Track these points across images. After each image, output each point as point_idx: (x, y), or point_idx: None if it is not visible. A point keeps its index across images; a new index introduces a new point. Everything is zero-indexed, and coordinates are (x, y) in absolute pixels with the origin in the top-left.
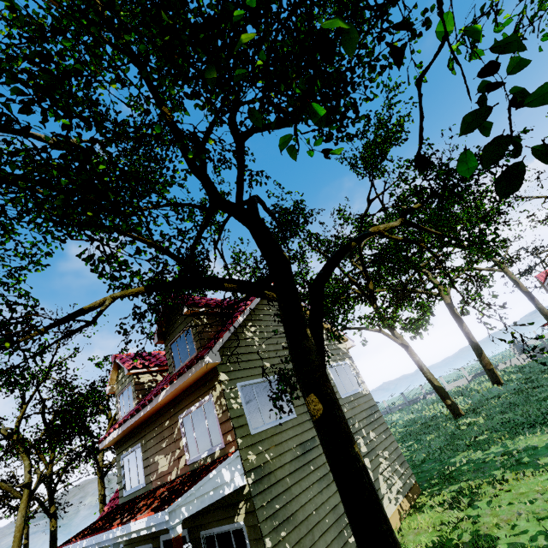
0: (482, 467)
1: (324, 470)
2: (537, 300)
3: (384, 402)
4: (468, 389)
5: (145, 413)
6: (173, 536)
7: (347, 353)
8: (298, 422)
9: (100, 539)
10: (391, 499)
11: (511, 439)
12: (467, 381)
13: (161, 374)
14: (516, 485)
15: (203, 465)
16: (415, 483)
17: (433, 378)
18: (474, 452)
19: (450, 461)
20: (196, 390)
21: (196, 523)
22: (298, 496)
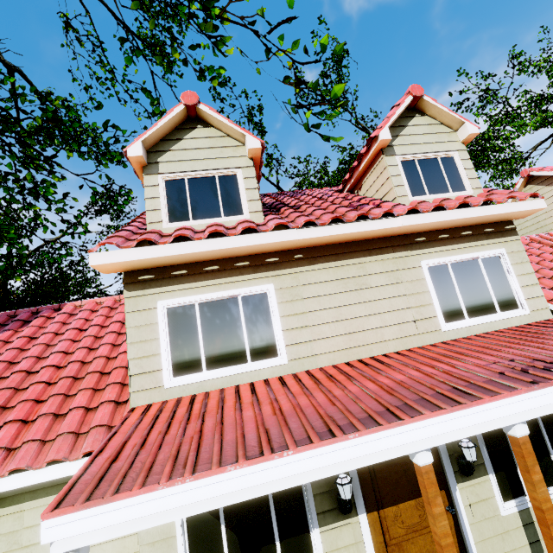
0: None
1: None
2: None
3: None
4: None
5: None
6: None
7: None
8: None
9: None
10: None
11: None
12: None
13: None
14: None
15: None
16: None
17: None
18: None
19: None
20: None
21: None
22: None
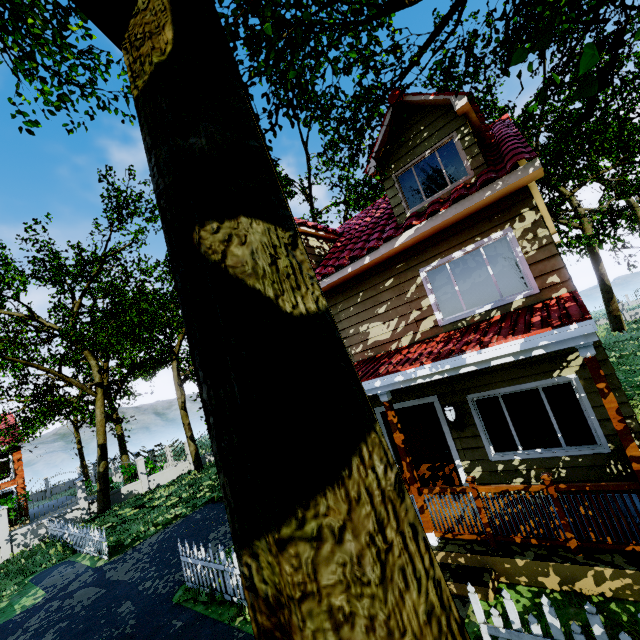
0: None
1: None
2: None
3: None
4: None
5: (357, 268)
6: (589, 355)
7: None
8: None
9: (365, 387)
10: None
11: None
12: None
13: (326, 243)
14: None
15: (482, 321)
16: None
17: None
18: None
19: (637, 379)
20: (467, 229)
21: (458, 388)
22: None
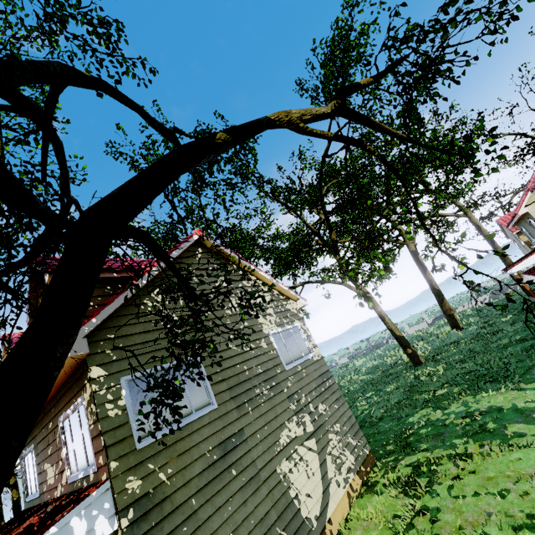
0: (442, 433)
1: (252, 471)
2: (497, 244)
3: (349, 348)
4: (428, 333)
5: None
6: None
7: (297, 314)
8: (219, 414)
9: None
10: (340, 482)
11: (473, 396)
12: (427, 325)
13: None
14: (482, 463)
15: (79, 489)
16: (369, 453)
17: (395, 329)
18: (433, 410)
19: (408, 421)
20: (70, 389)
21: None
22: (208, 520)
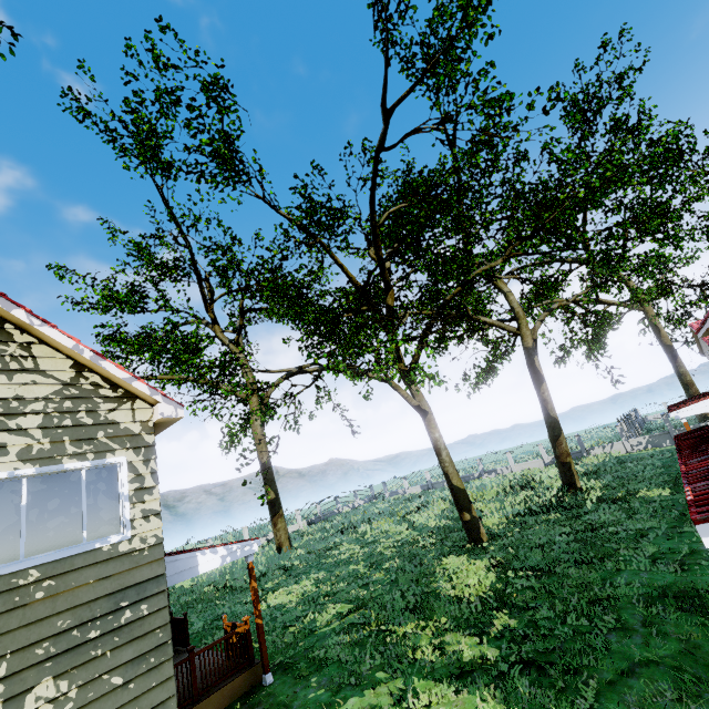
0: None
1: None
2: (680, 361)
3: (426, 473)
4: (533, 481)
5: None
6: None
7: (140, 435)
8: None
9: None
10: None
11: (482, 701)
12: (543, 464)
13: None
14: None
15: None
16: None
17: (453, 473)
18: (397, 702)
19: None
20: None
21: None
22: None
